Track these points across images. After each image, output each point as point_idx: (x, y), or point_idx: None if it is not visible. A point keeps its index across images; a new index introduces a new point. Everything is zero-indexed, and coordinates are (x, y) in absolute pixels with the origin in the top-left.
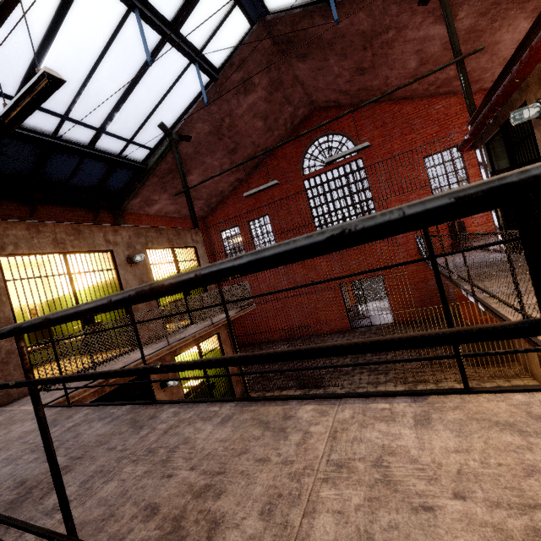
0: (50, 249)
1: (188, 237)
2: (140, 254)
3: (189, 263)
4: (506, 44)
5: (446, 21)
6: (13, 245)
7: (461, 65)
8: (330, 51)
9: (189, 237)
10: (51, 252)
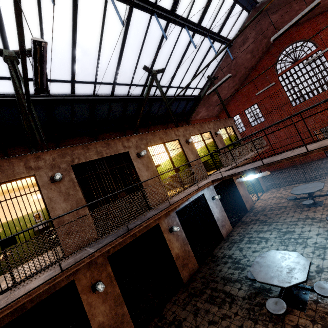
0: (198, 133)
1: (228, 122)
2: (217, 131)
3: (229, 134)
4: None
5: None
6: (191, 132)
7: None
8: (293, 1)
9: (229, 122)
10: (198, 133)
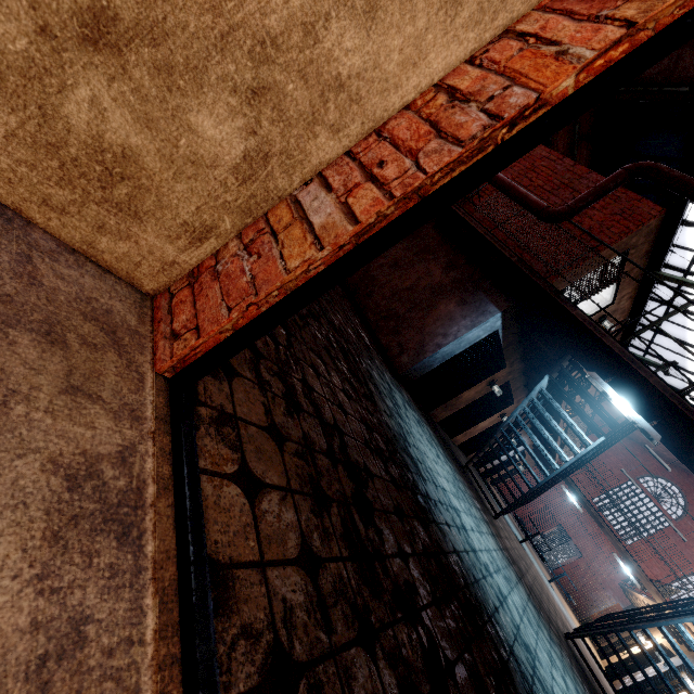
0: None
1: None
2: None
3: None
4: None
5: None
6: None
7: None
8: None
9: None
10: None
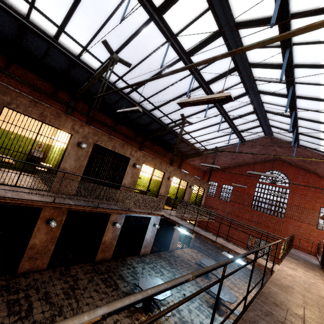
0: (180, 177)
1: (205, 185)
2: (192, 185)
3: (199, 192)
4: None
5: None
6: (176, 174)
7: None
8: (292, 152)
9: (205, 185)
10: (179, 178)
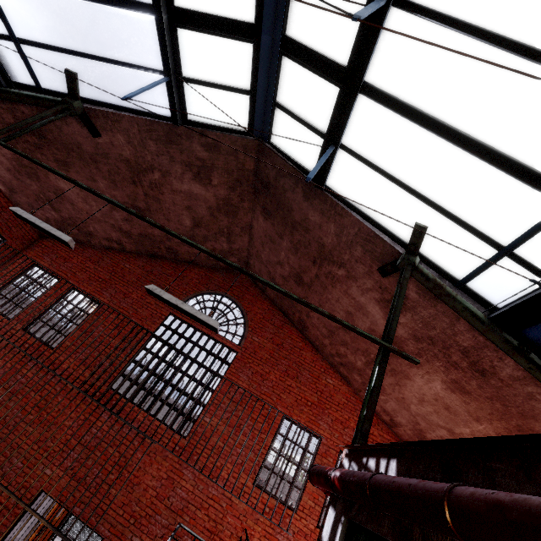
0: None
1: None
2: None
3: None
4: (414, 386)
5: (395, 300)
6: None
7: (384, 355)
8: (289, 232)
9: None
10: None
